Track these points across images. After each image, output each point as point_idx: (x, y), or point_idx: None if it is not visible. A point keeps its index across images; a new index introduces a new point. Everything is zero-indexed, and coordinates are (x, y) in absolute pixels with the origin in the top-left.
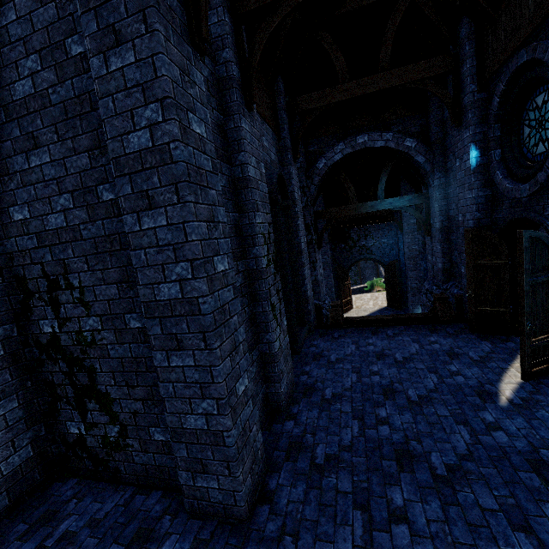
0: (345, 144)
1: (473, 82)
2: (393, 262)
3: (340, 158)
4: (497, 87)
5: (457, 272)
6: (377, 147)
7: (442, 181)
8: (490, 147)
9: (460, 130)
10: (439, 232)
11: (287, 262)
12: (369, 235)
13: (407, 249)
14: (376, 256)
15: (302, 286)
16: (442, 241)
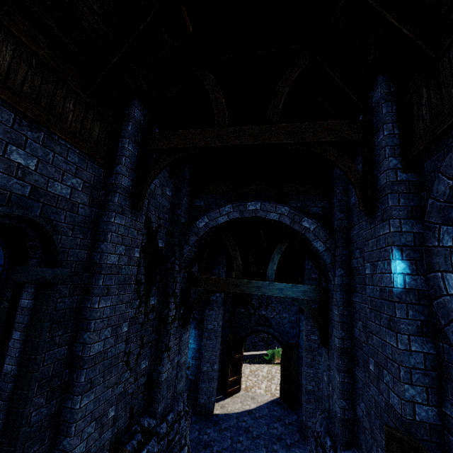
0: (233, 207)
1: (395, 155)
2: (291, 344)
3: (226, 221)
4: (445, 161)
5: (364, 443)
6: (270, 219)
7: (345, 281)
8: (432, 264)
9: (372, 221)
10: (338, 355)
11: (4, 401)
12: (270, 305)
13: (306, 337)
14: (274, 331)
15: (64, 436)
16: (342, 370)
